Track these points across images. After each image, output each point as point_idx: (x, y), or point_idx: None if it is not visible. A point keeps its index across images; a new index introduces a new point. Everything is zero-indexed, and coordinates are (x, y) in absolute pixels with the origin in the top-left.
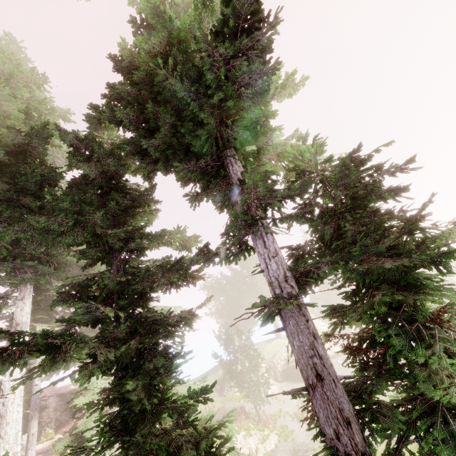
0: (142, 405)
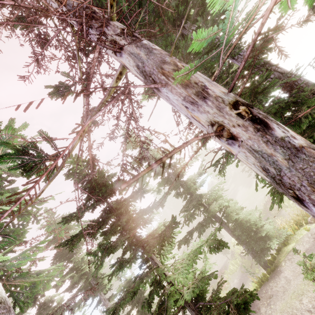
0: None
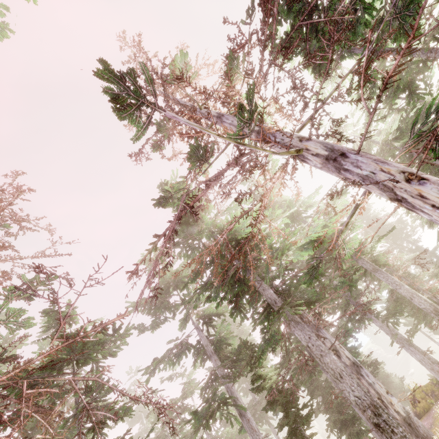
0: None
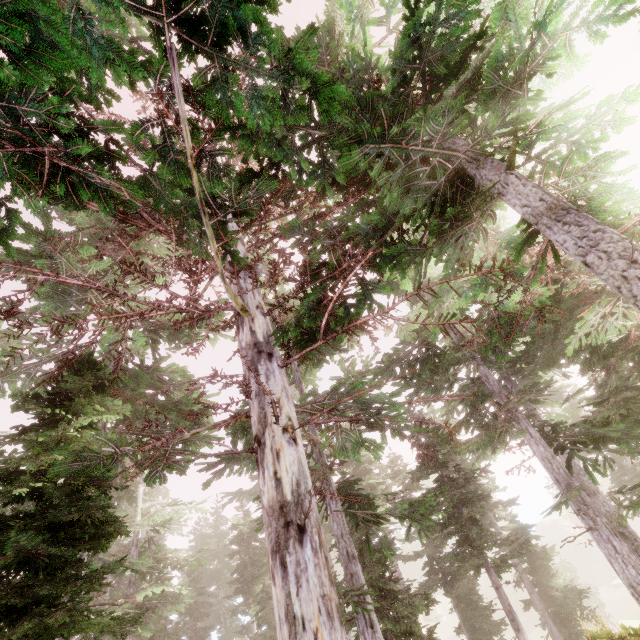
0: (478, 605)
